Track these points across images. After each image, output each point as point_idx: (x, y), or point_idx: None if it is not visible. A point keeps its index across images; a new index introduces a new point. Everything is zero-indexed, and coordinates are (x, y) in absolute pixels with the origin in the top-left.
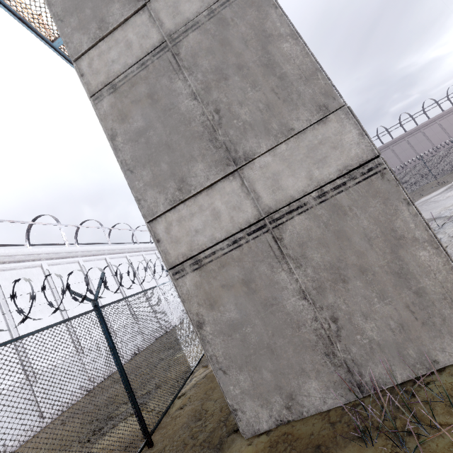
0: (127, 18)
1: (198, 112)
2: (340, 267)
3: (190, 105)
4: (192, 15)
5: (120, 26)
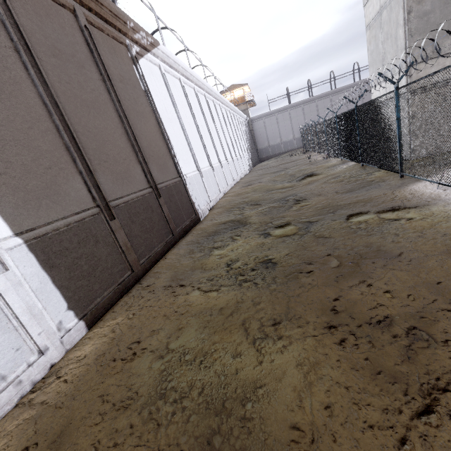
0: None
1: None
2: None
3: None
4: None
5: None
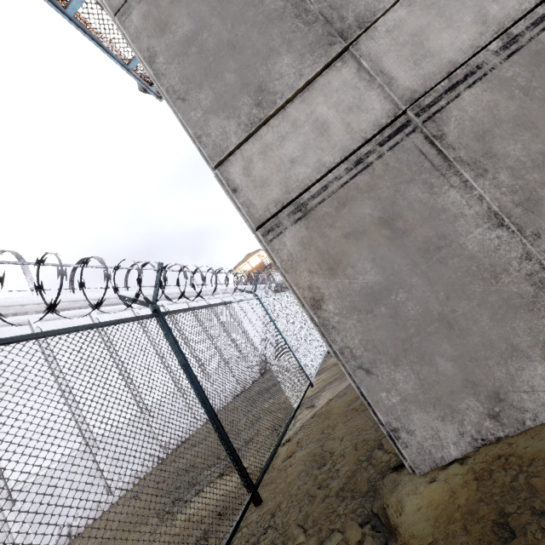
0: None
1: None
2: None
3: None
4: None
5: None
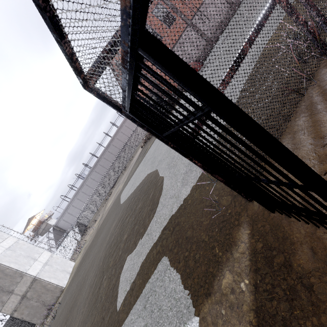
0: None
1: None
2: (39, 294)
3: None
4: None
5: None
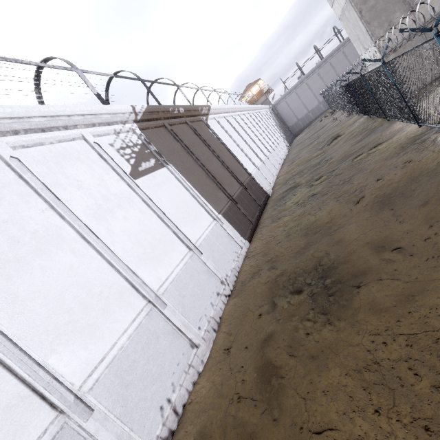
0: None
1: None
2: None
3: None
4: None
5: None
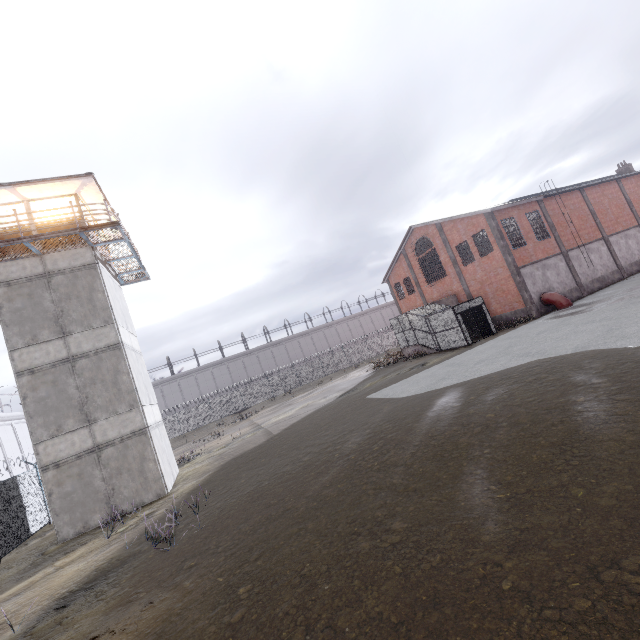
0: (51, 339)
1: (78, 396)
2: (121, 468)
3: (74, 392)
4: (87, 350)
5: (46, 342)
